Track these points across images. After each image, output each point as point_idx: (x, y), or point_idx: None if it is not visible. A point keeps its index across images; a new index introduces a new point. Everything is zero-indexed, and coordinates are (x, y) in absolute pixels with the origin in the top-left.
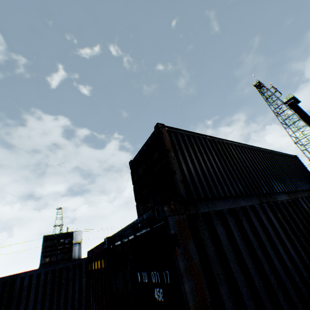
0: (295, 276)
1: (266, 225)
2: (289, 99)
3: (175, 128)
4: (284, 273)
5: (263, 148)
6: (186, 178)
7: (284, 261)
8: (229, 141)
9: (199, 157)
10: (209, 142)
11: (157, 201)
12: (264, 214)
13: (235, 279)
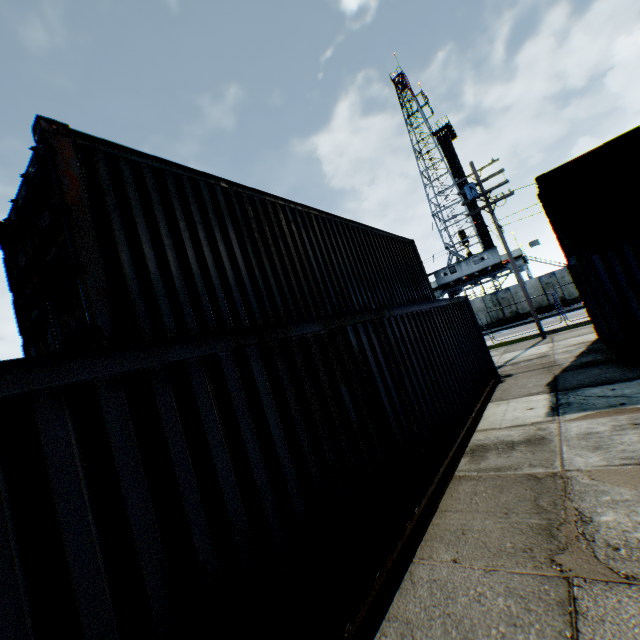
0: (260, 476)
1: (232, 392)
2: (442, 128)
3: (115, 145)
4: (234, 478)
5: (355, 223)
6: (125, 284)
7: (245, 454)
8: (281, 200)
9: (184, 232)
10: (223, 196)
11: (60, 338)
12: (242, 370)
13: (58, 538)
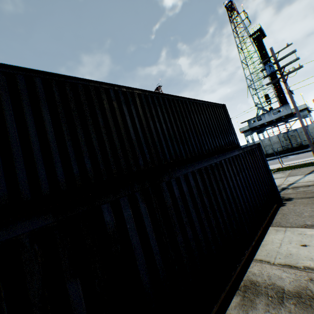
0: None
1: None
2: (256, 31)
3: None
4: None
5: (175, 96)
6: None
7: None
8: (106, 85)
9: None
10: (42, 85)
11: None
12: None
13: None
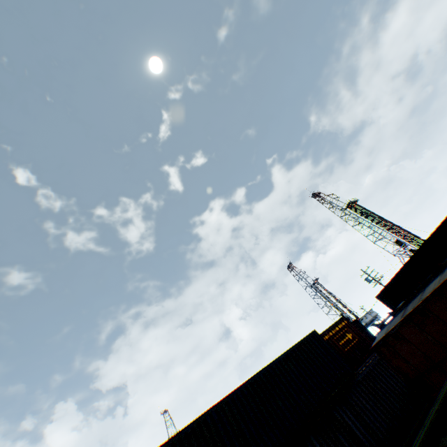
0: None
1: None
2: (347, 205)
3: None
4: None
5: None
6: None
7: None
8: None
9: None
10: None
11: None
12: None
13: None
